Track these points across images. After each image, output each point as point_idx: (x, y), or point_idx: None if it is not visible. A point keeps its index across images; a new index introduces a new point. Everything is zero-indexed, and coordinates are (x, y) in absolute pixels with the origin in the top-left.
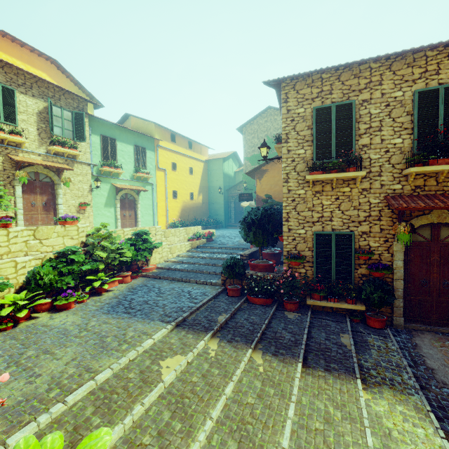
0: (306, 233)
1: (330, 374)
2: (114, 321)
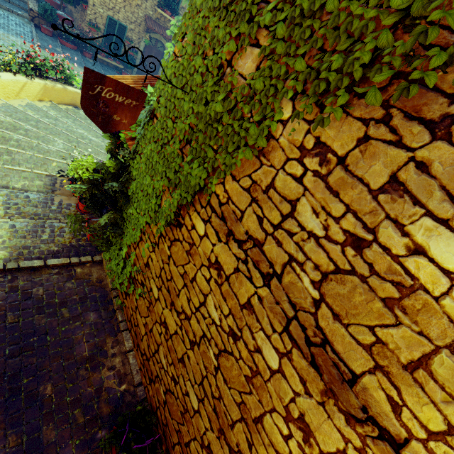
0: (103, 14)
1: None
2: None
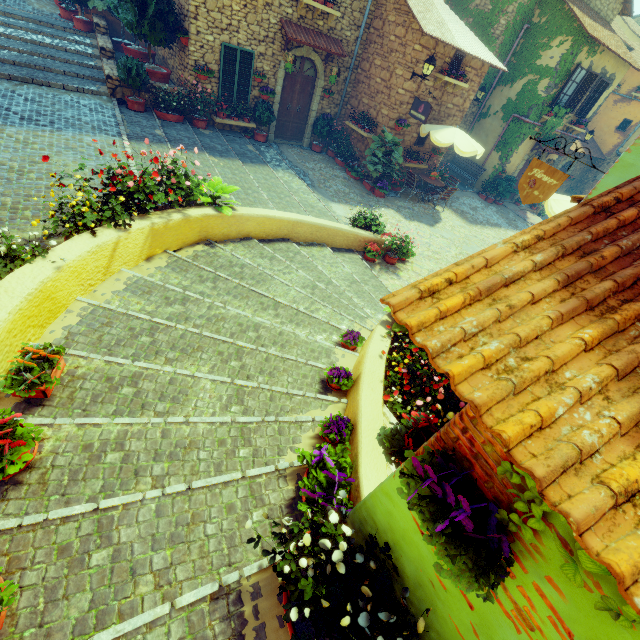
0: (214, 42)
1: (255, 165)
2: (46, 135)
